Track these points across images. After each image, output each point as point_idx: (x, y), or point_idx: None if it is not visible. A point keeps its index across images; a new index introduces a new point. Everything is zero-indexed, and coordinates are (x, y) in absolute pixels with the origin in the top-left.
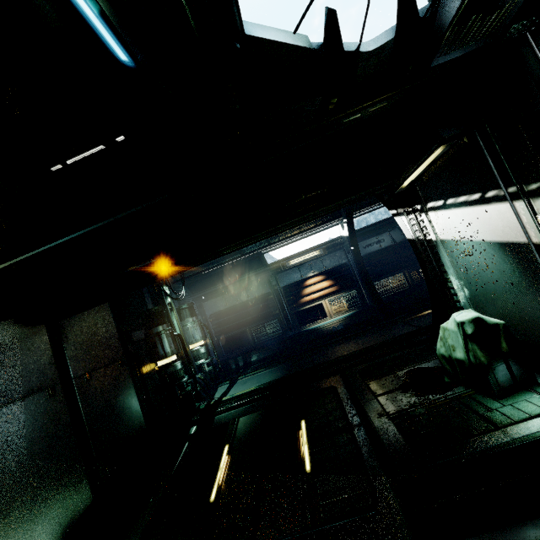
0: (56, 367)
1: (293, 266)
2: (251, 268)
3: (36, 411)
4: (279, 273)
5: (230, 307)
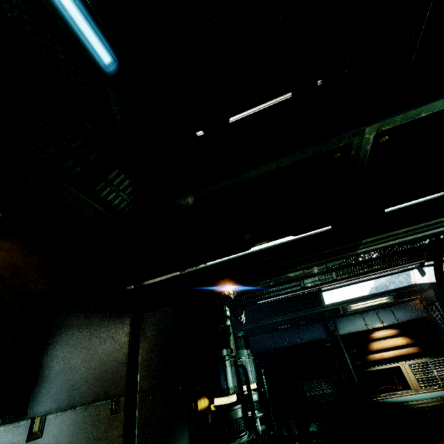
0: (127, 370)
1: (354, 311)
2: (306, 306)
3: (92, 433)
4: (337, 318)
5: (278, 348)
